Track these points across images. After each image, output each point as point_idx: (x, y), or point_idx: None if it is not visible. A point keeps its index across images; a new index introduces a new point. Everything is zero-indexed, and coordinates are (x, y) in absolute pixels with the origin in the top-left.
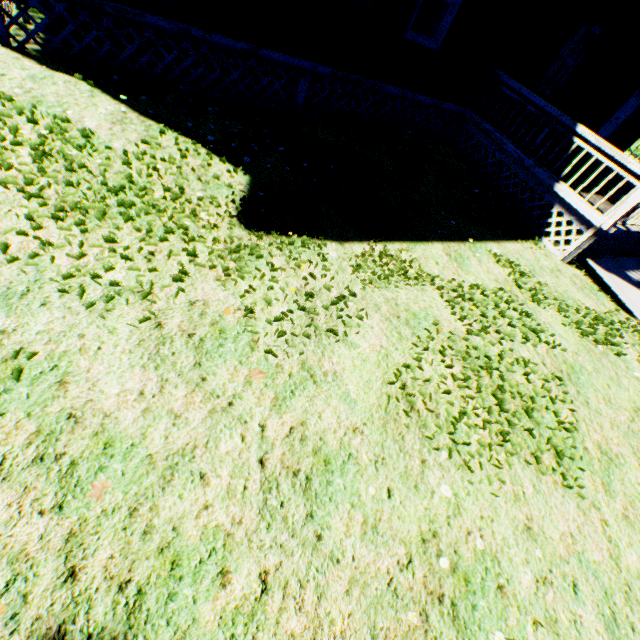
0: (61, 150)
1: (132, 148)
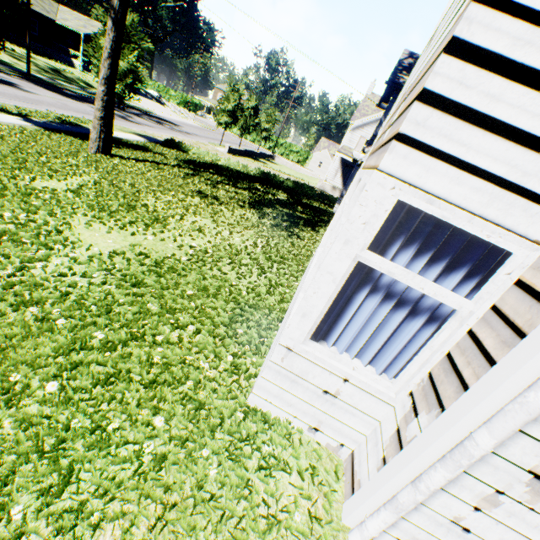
0: None
1: None
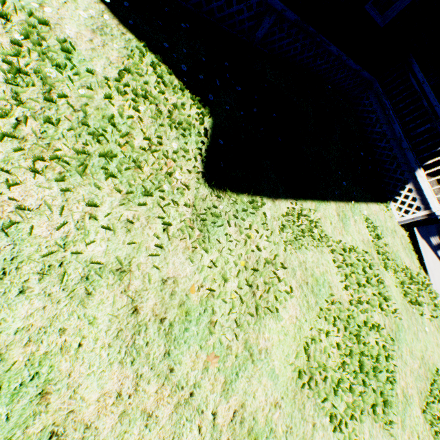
0: (38, 69)
1: (112, 72)
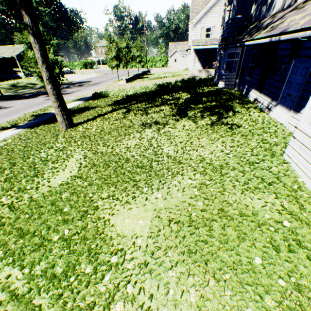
0: None
1: None
